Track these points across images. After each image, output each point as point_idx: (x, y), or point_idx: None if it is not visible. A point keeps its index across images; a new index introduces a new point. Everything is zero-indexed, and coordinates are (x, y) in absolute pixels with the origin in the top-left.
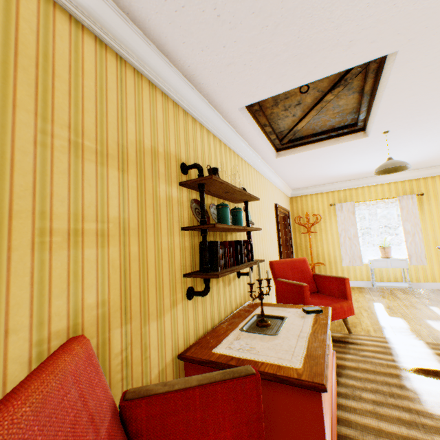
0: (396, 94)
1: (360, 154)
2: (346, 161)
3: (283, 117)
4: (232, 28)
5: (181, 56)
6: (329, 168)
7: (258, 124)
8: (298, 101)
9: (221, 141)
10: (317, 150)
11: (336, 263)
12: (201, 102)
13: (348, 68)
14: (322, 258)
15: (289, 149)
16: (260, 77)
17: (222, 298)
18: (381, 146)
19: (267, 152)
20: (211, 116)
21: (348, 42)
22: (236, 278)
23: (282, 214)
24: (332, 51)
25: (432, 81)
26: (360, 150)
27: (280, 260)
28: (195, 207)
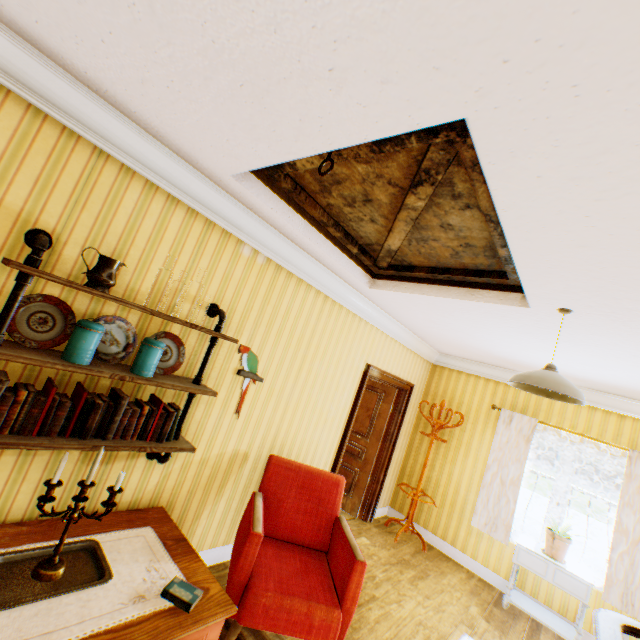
0: (536, 230)
1: (535, 336)
2: (512, 339)
3: (356, 219)
4: (82, 0)
5: (59, 50)
6: (486, 340)
7: (303, 217)
8: (364, 194)
9: (214, 223)
10: (436, 298)
11: (463, 514)
12: (149, 145)
13: (376, 138)
14: (442, 490)
15: (391, 280)
16: (217, 120)
17: (64, 480)
18: (575, 337)
19: (347, 273)
20: (182, 175)
21: (328, 72)
22: (141, 456)
23: (392, 386)
24: (310, 89)
25: (617, 222)
26: (530, 329)
27: (289, 460)
28: (43, 309)
